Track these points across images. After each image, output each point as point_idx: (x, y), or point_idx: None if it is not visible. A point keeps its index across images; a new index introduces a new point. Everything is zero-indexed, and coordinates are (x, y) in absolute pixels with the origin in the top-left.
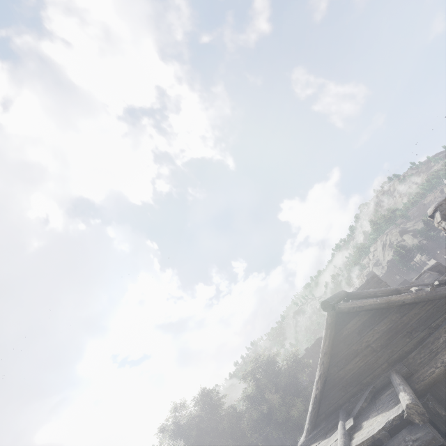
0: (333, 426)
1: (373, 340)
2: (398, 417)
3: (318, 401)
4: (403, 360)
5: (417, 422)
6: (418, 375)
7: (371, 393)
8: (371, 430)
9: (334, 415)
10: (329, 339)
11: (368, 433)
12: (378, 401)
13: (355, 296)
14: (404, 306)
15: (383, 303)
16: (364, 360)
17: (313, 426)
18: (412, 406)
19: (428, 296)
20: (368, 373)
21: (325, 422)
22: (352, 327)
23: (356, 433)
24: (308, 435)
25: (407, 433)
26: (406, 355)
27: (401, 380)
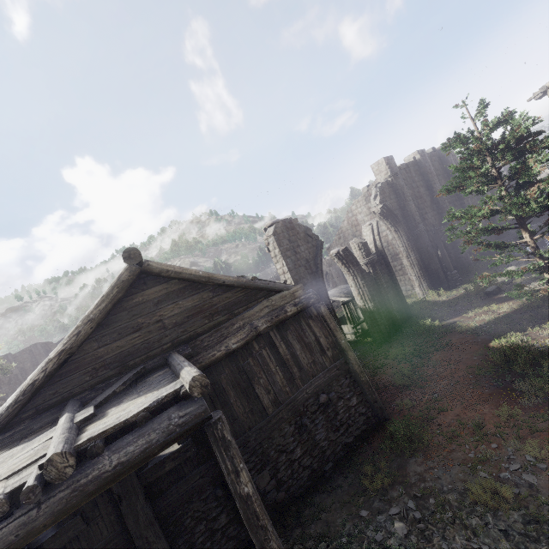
0: (44, 425)
1: (170, 315)
2: (174, 393)
3: (34, 391)
4: (191, 342)
5: (196, 395)
6: (198, 357)
7: (138, 374)
8: (125, 414)
9: (54, 410)
10: (110, 301)
11: (118, 419)
12: (141, 384)
13: None
14: (222, 287)
15: (205, 277)
16: (146, 337)
17: None
18: (199, 378)
19: (247, 284)
20: (141, 354)
21: (30, 422)
22: (152, 295)
23: (92, 424)
24: None
25: (176, 410)
26: (196, 337)
27: (185, 358)
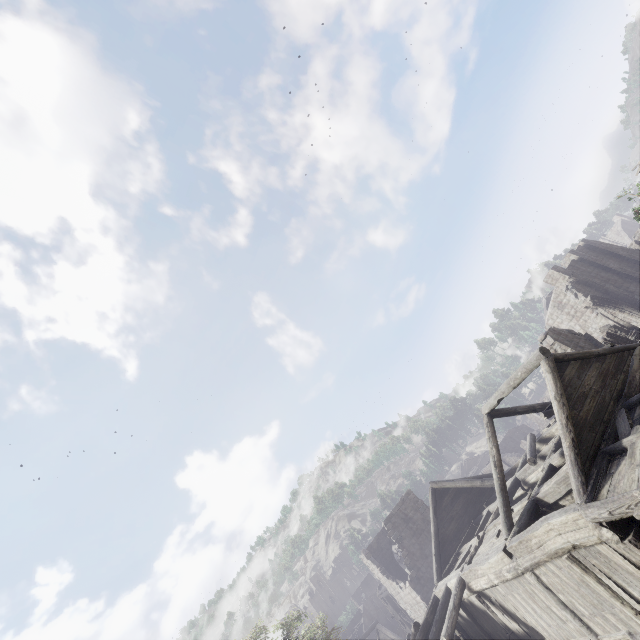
0: (607, 465)
1: (592, 383)
2: None
3: (578, 445)
4: (623, 396)
5: None
6: None
7: (627, 413)
8: None
9: (599, 457)
10: (559, 380)
11: None
12: (638, 416)
13: (498, 412)
14: (599, 357)
15: (586, 353)
16: (595, 400)
17: (586, 477)
18: None
19: (611, 349)
20: (604, 411)
21: (596, 467)
22: (571, 374)
23: None
24: (586, 489)
25: None
26: (621, 393)
27: None
